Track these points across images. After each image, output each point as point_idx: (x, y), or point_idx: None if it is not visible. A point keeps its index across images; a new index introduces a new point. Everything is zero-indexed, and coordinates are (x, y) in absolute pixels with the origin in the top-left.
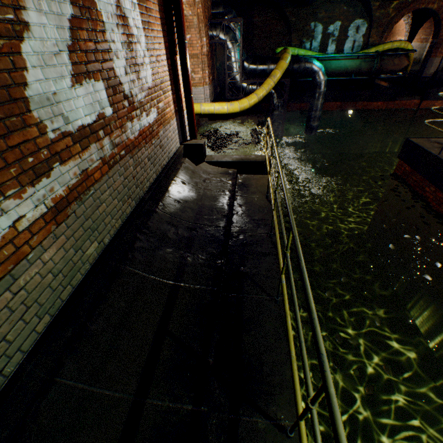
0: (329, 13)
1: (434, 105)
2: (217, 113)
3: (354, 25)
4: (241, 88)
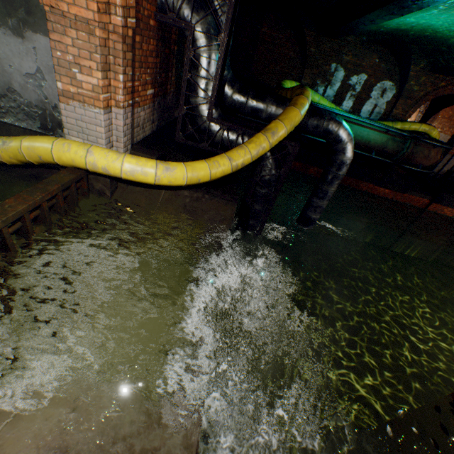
0: (357, 59)
1: (443, 211)
2: (130, 178)
3: (381, 85)
4: (209, 129)
